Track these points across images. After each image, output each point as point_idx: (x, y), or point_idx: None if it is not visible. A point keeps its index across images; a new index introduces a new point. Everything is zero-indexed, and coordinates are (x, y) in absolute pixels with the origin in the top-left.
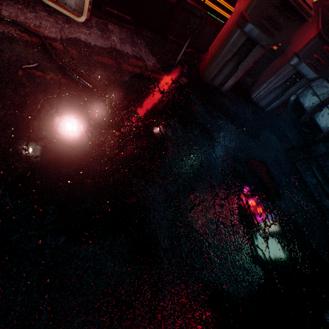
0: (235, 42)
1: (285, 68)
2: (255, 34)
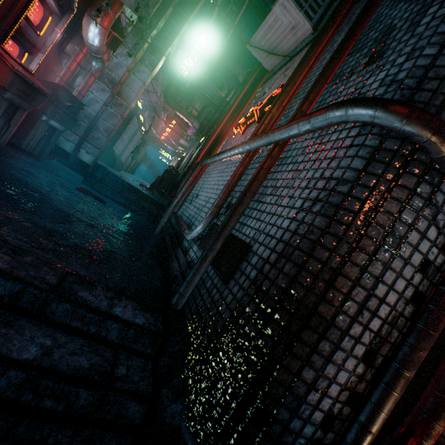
0: (2, 105)
1: (41, 123)
2: (18, 101)
